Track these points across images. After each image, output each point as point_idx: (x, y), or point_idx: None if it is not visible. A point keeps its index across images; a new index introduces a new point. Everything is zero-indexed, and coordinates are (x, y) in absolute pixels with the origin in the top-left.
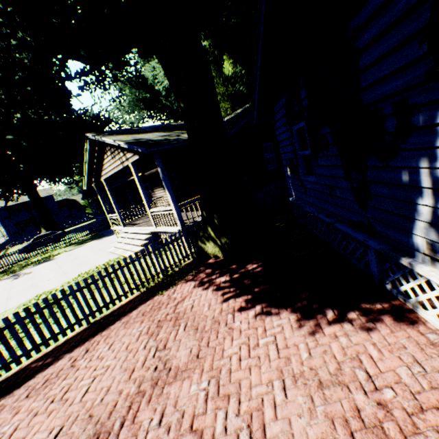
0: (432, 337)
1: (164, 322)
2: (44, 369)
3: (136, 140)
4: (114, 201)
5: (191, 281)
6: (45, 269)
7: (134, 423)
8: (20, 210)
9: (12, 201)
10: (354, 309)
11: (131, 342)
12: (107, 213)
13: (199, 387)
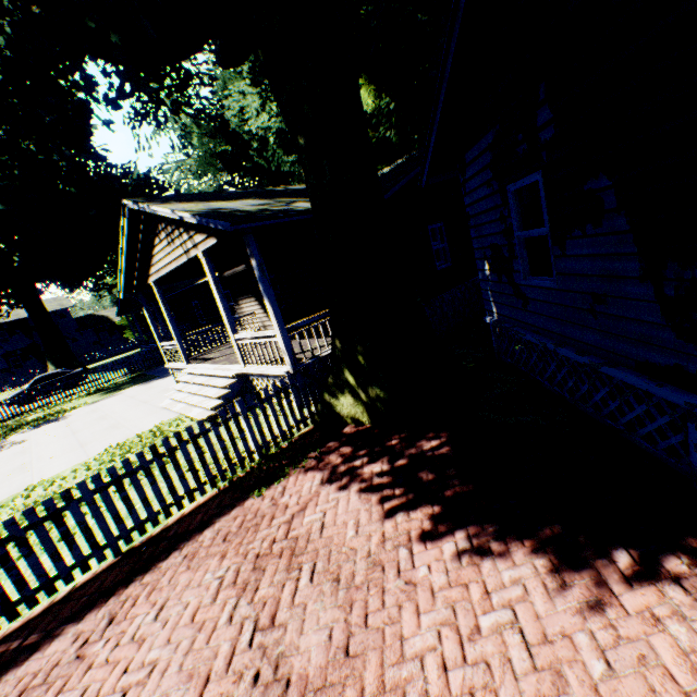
0: None
1: (269, 560)
2: (21, 661)
3: (212, 210)
4: (170, 319)
5: (315, 470)
6: (48, 437)
7: None
8: (12, 333)
9: None
10: (676, 549)
11: (201, 605)
12: (158, 340)
13: None
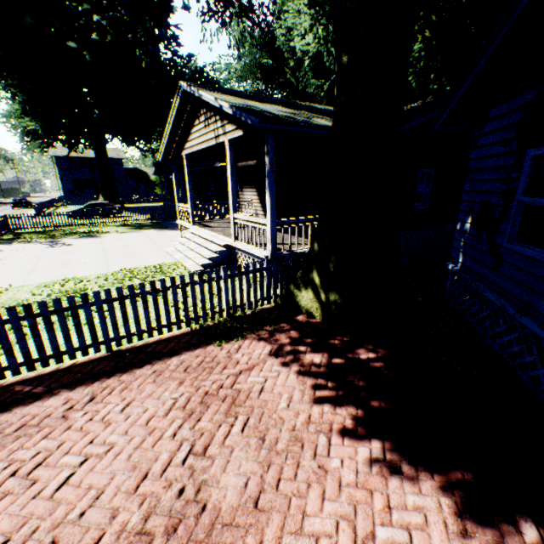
0: None
1: (214, 400)
2: (28, 402)
3: (246, 106)
4: (190, 187)
5: (267, 341)
6: (87, 247)
7: None
8: (82, 166)
9: (76, 152)
10: None
11: (156, 414)
12: (177, 201)
13: None
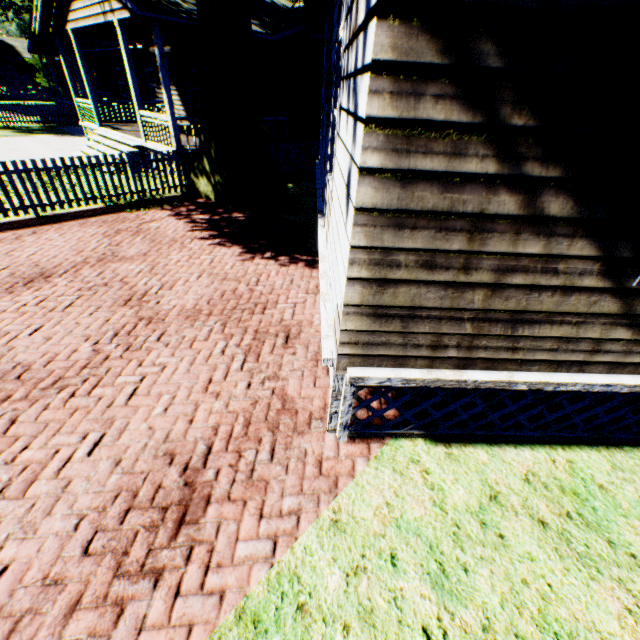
0: (316, 275)
1: (125, 232)
2: None
3: None
4: (87, 77)
5: (169, 211)
6: None
7: (77, 273)
8: None
9: None
10: (288, 256)
11: (85, 237)
12: (74, 95)
13: (138, 267)
